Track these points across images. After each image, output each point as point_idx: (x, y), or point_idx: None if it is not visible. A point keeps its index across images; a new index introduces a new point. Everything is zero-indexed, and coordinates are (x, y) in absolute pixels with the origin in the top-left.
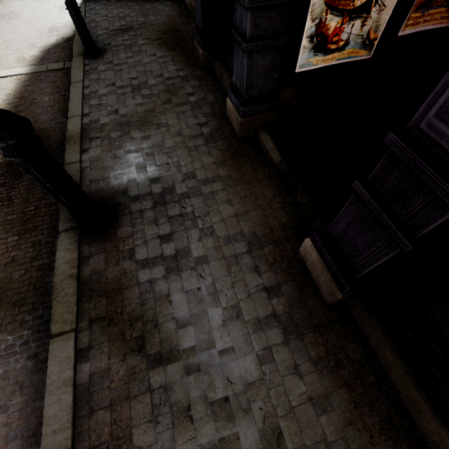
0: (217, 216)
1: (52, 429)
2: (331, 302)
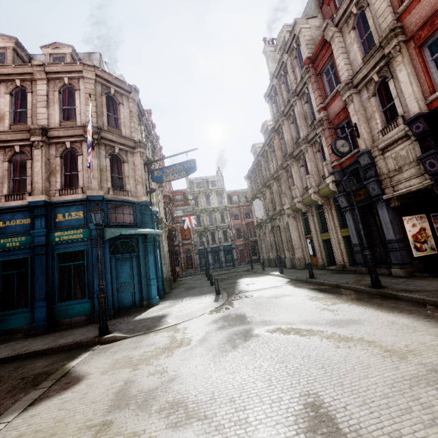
0: (421, 282)
1: (418, 296)
2: None
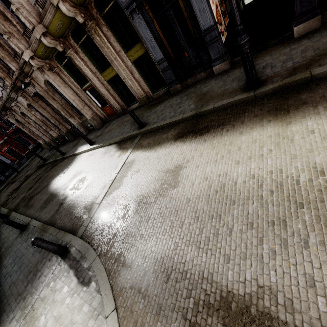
0: (269, 59)
1: None
2: (320, 23)
